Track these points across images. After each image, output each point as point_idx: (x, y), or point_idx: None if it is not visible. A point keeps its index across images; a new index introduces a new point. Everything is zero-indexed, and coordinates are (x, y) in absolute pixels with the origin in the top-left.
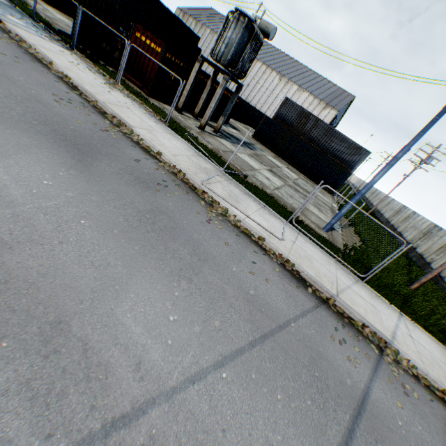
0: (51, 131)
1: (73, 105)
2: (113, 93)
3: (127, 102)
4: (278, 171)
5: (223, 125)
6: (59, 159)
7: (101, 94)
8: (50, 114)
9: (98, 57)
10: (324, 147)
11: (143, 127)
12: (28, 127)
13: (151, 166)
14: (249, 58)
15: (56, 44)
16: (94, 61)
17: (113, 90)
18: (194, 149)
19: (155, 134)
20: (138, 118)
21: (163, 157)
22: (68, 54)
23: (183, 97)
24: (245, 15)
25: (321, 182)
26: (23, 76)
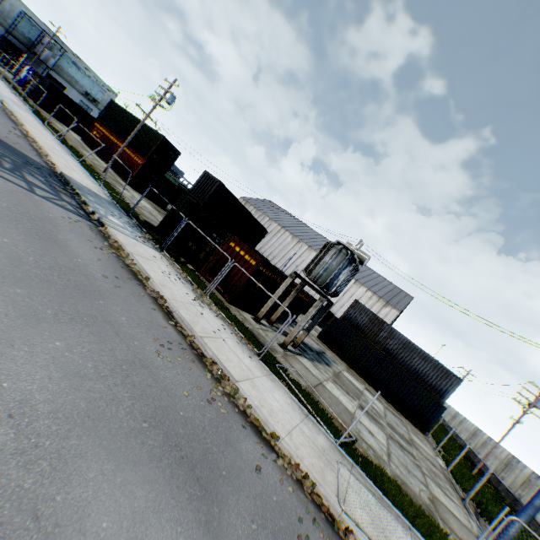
0: (163, 440)
1: (173, 353)
2: (203, 313)
3: (217, 325)
4: (366, 404)
5: (291, 326)
6: (184, 537)
7: (195, 320)
8: (156, 390)
9: (179, 251)
10: (403, 362)
11: (244, 374)
12: (139, 447)
13: (275, 477)
14: (346, 281)
15: (147, 244)
16: (176, 258)
17: (202, 305)
18: (296, 401)
19: (258, 387)
20: (234, 355)
21: (280, 442)
22: (158, 256)
23: (266, 307)
24: (348, 248)
25: (505, 509)
26: (124, 312)
